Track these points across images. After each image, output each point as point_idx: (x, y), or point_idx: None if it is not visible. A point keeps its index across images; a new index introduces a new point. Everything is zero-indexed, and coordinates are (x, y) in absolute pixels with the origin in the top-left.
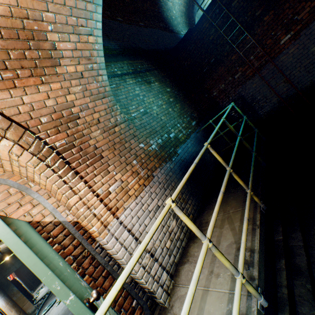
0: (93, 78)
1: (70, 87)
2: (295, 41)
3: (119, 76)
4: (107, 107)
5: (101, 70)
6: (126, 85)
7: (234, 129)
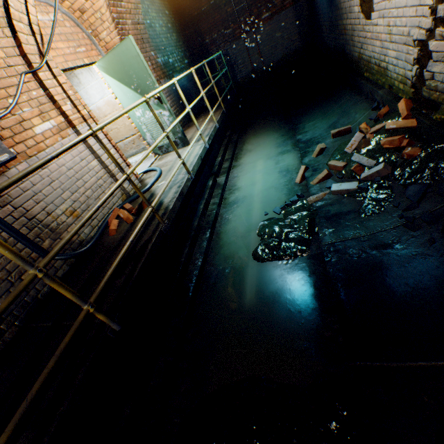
0: None
1: None
2: (270, 22)
3: None
4: (135, 3)
5: None
6: None
7: (217, 86)
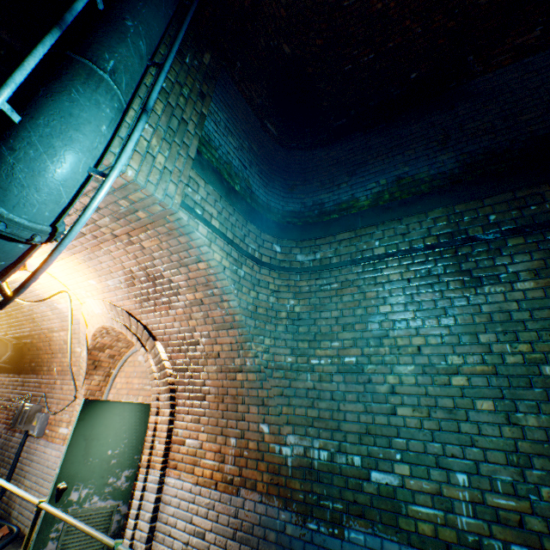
0: (216, 304)
1: (192, 312)
2: None
3: (369, 260)
4: (234, 341)
5: (226, 294)
6: (367, 285)
7: None
